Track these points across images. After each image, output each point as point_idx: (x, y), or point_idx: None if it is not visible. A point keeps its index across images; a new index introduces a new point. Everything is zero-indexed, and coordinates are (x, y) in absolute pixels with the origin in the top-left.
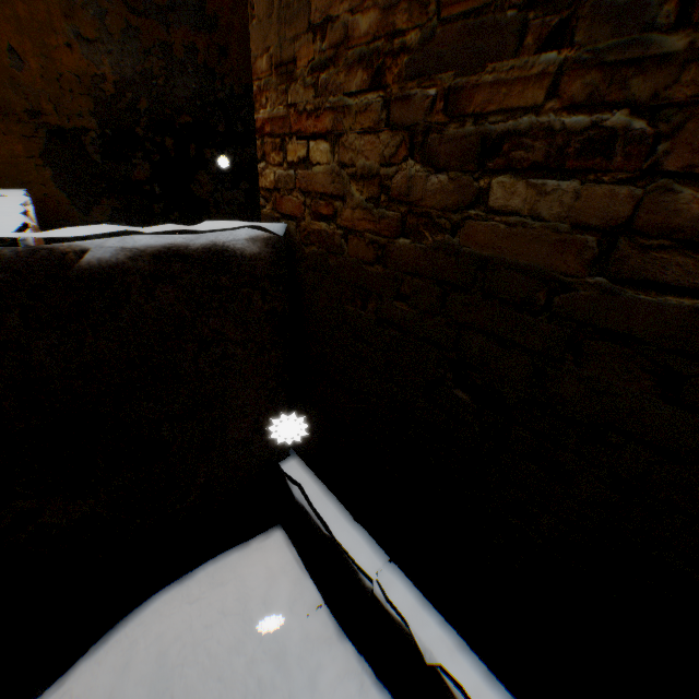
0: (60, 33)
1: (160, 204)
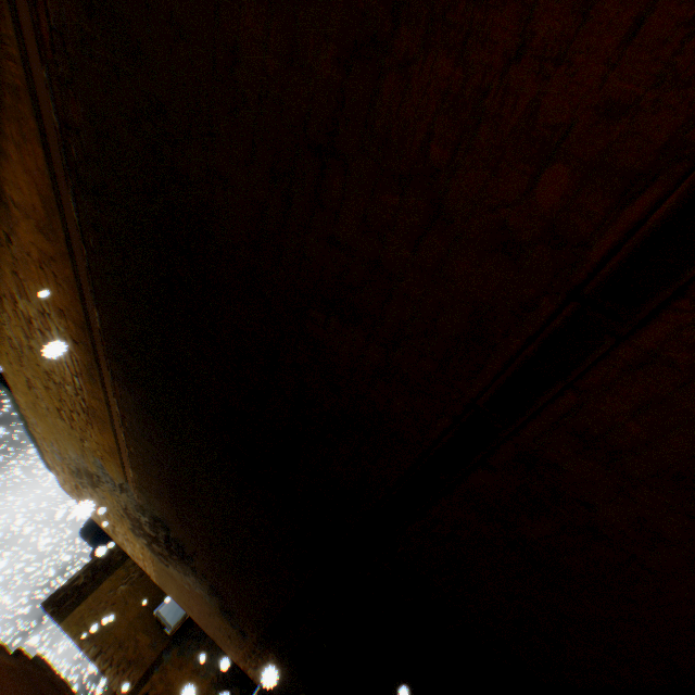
0: (199, 679)
1: (248, 693)
